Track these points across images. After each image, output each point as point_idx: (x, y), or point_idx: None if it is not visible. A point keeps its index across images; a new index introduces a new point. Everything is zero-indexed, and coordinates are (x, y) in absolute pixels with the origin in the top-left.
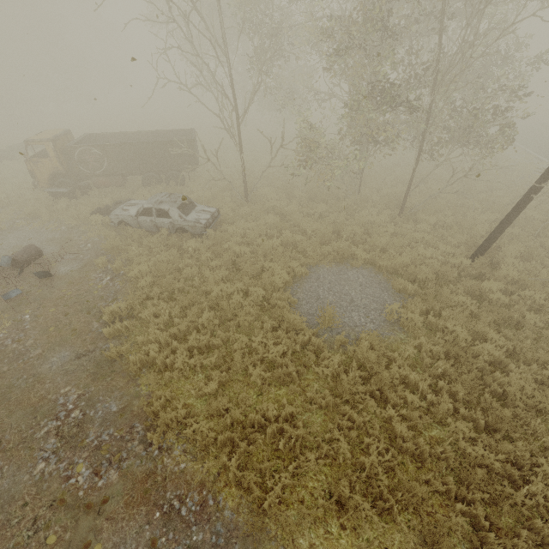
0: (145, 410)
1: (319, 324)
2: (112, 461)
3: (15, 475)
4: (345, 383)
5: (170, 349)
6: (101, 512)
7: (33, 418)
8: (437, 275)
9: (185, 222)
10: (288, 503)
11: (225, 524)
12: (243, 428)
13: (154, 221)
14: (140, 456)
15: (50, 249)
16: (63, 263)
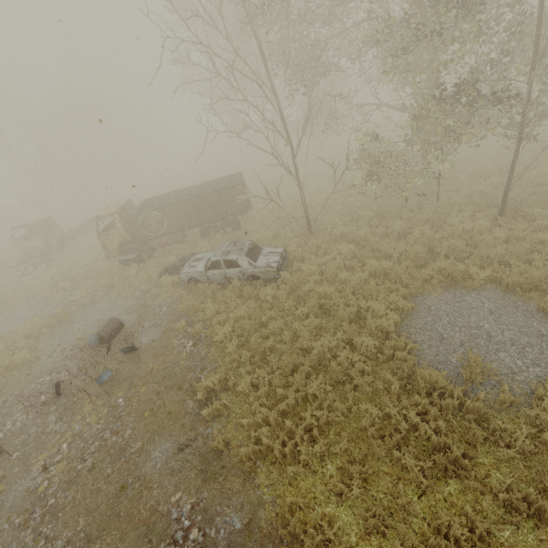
0: (280, 532)
1: (460, 375)
2: None
3: None
4: None
5: (285, 433)
6: None
7: (147, 542)
8: None
9: (256, 269)
10: None
11: None
12: None
13: (224, 273)
14: None
15: (129, 318)
16: (144, 332)
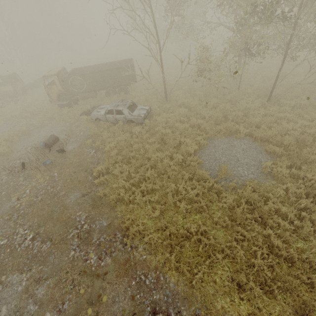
0: (121, 226)
1: (217, 175)
2: (107, 252)
3: (61, 257)
4: (238, 213)
5: (131, 192)
6: (104, 279)
7: (65, 228)
8: (296, 141)
9: (132, 116)
10: (206, 282)
11: (171, 291)
12: (176, 237)
13: (115, 117)
14: (121, 250)
15: (62, 136)
16: (70, 144)
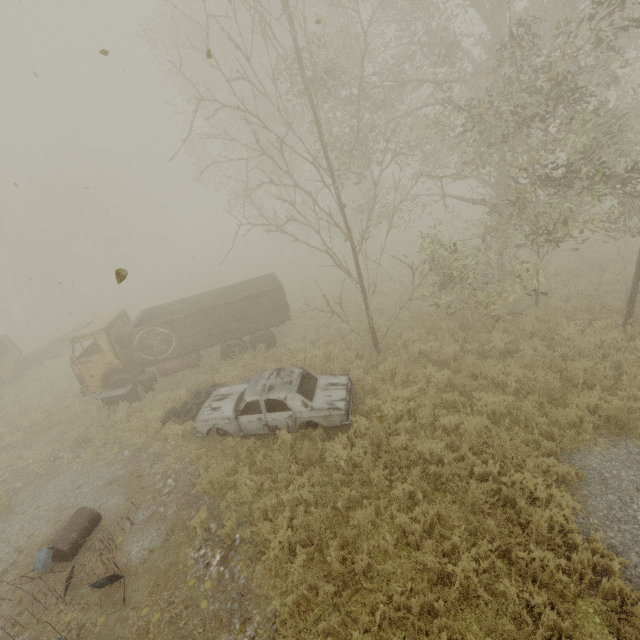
0: None
1: None
2: None
3: None
4: None
5: None
6: None
7: None
8: None
9: (314, 412)
10: None
11: None
12: None
13: (264, 419)
14: None
15: (110, 502)
16: (135, 533)
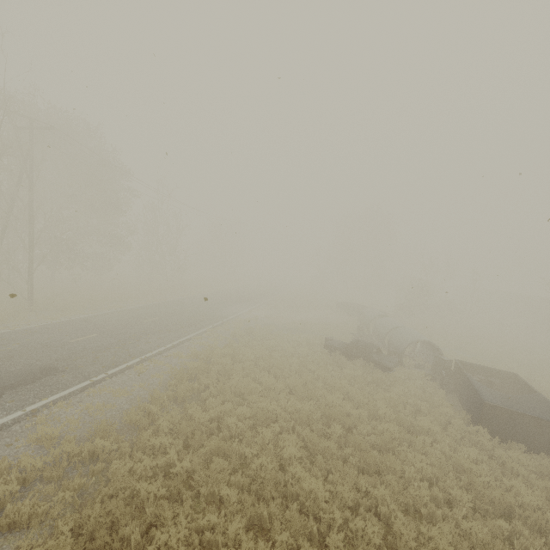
0: None
1: None
2: None
3: None
4: None
5: None
6: None
7: None
8: None
9: None
10: None
11: None
12: None
13: None
14: None
15: None
16: None
